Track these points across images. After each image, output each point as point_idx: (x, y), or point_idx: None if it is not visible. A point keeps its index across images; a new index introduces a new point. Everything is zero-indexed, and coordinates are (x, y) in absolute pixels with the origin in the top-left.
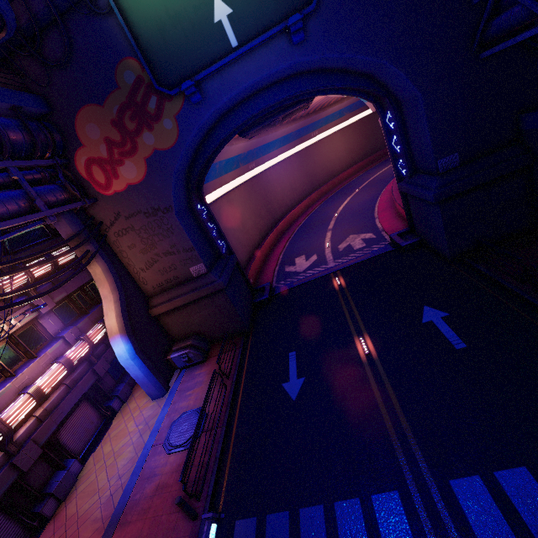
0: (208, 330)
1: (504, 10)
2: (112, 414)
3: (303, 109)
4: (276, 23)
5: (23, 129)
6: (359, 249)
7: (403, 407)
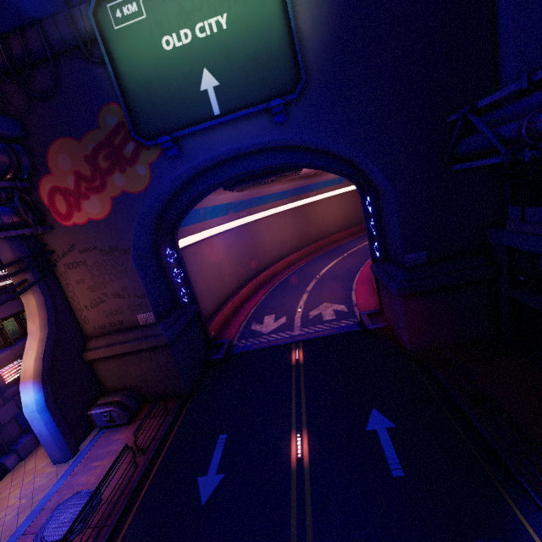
0: (144, 386)
1: (474, 133)
2: (1, 473)
3: (294, 175)
4: (259, 102)
5: None
6: (328, 320)
7: None
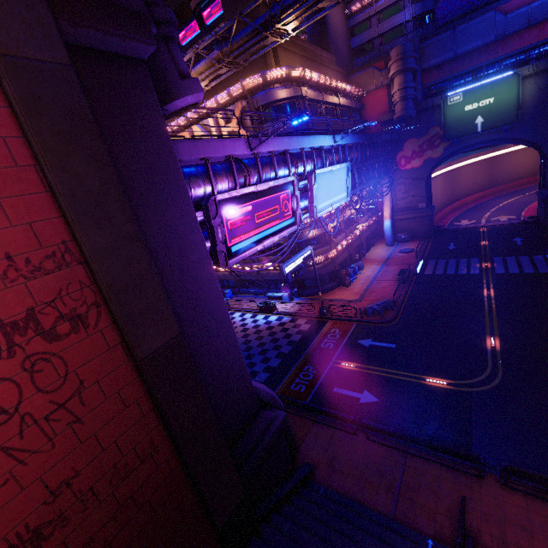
0: (413, 232)
1: None
2: (369, 248)
3: None
4: (498, 127)
5: (395, 145)
6: (502, 221)
7: (489, 251)
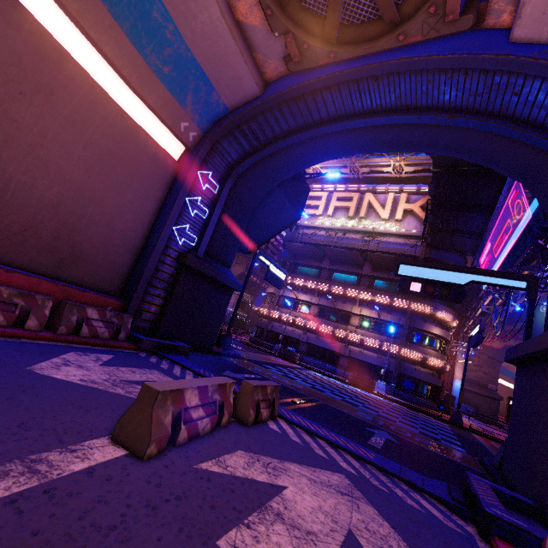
0: (476, 410)
1: None
2: None
3: None
4: None
5: None
6: None
7: None
